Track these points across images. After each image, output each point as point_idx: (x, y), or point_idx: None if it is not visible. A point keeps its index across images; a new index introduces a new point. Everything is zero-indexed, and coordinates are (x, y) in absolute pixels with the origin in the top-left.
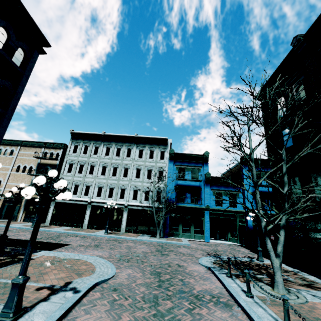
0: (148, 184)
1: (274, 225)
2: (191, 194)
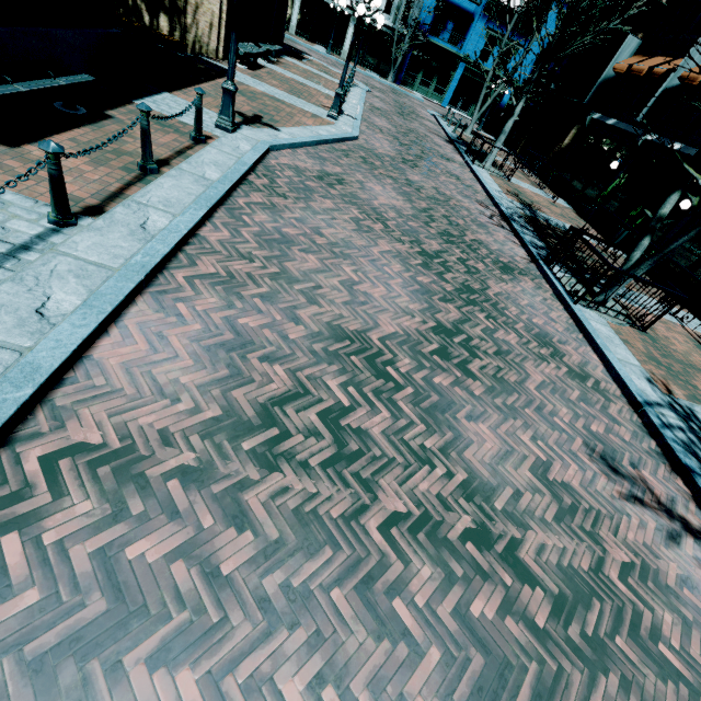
0: None
1: (490, 90)
2: (454, 26)
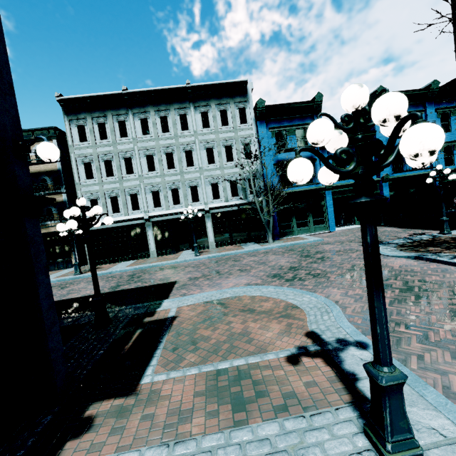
0: (231, 170)
1: None
2: None
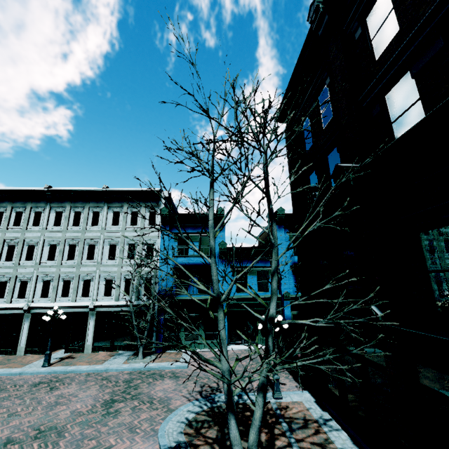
0: (129, 268)
1: (242, 389)
2: (199, 278)
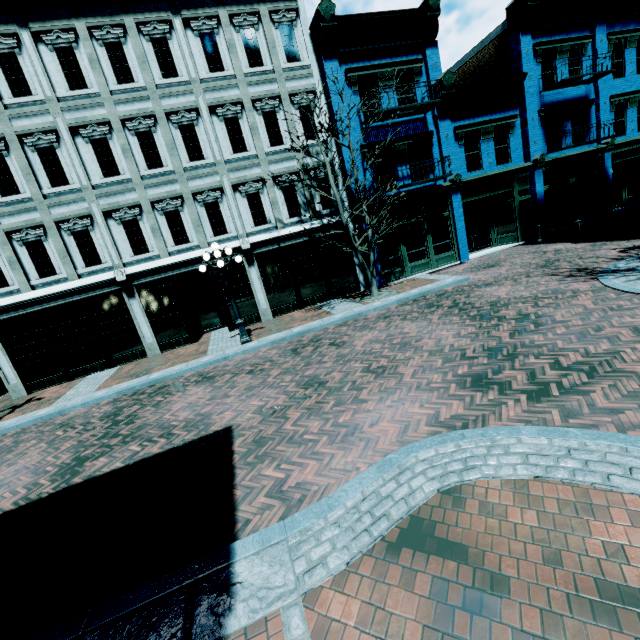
0: (282, 163)
1: None
2: (408, 160)
